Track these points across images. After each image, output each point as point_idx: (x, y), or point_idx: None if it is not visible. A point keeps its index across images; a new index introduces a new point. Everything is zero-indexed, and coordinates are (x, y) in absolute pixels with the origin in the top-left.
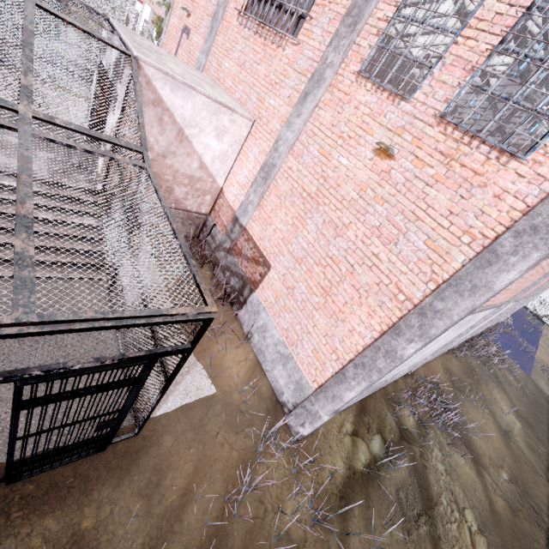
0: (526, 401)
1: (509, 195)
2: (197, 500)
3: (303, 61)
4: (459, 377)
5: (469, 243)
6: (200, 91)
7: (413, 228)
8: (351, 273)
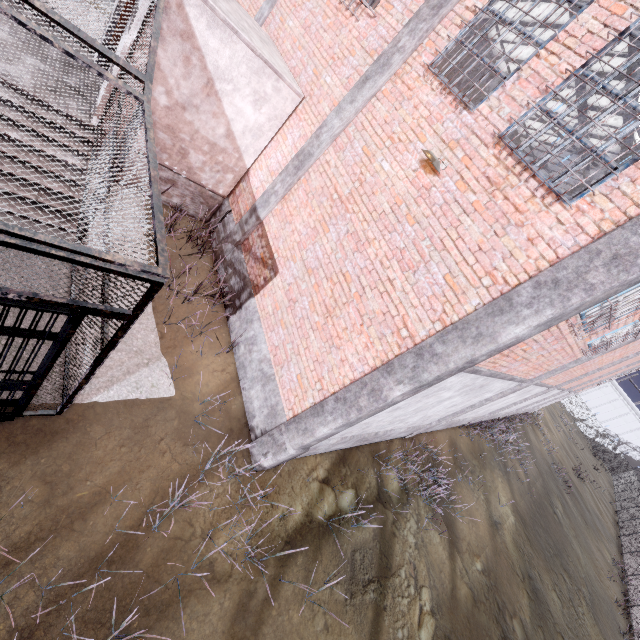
0: (529, 498)
1: (543, 241)
2: (113, 503)
3: (374, 38)
4: (464, 455)
5: (489, 286)
6: (243, 38)
7: (437, 258)
8: (360, 296)
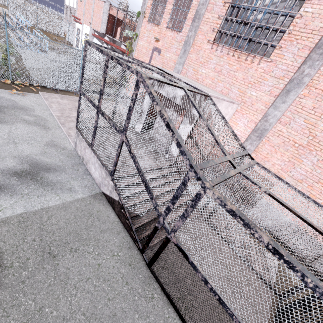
0: None
1: None
2: None
3: (278, 71)
4: None
5: None
6: (225, 100)
7: None
8: None
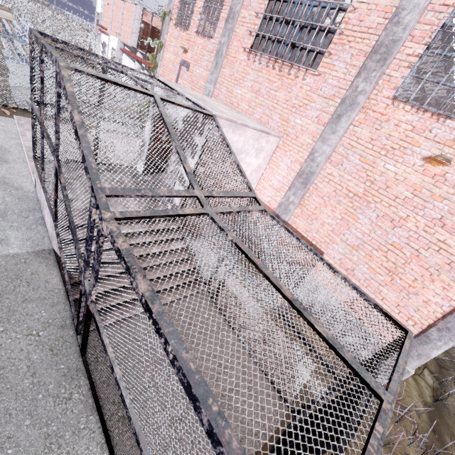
0: None
1: None
2: None
3: (327, 88)
4: None
5: None
6: (250, 126)
7: None
8: (416, 256)
